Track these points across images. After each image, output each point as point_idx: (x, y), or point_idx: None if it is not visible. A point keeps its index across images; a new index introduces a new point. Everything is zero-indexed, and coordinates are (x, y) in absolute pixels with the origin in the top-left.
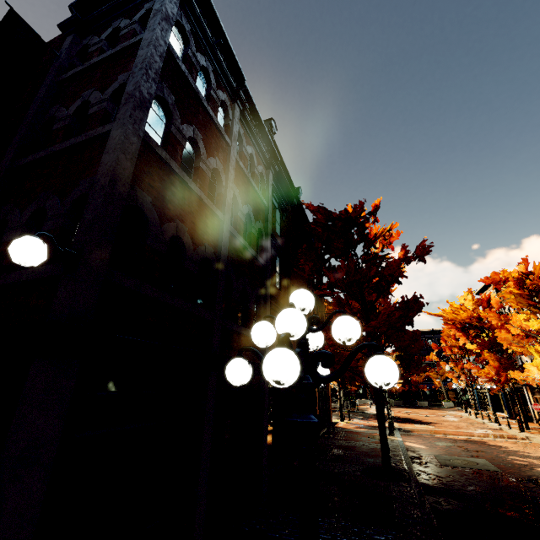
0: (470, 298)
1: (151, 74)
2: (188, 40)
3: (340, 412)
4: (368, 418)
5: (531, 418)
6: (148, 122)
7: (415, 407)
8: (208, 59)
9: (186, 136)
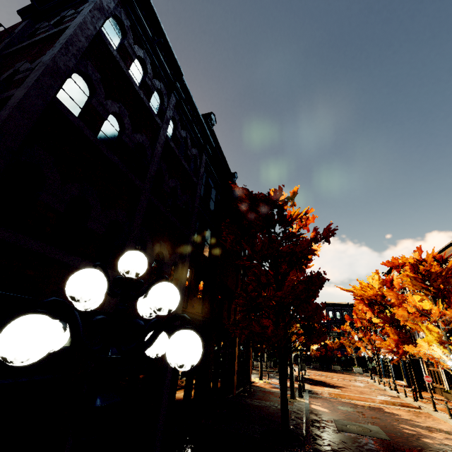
0: (377, 278)
1: (72, 50)
2: (126, 33)
3: (260, 371)
4: None
5: (426, 388)
6: (66, 92)
7: (330, 370)
8: (147, 53)
9: (109, 110)
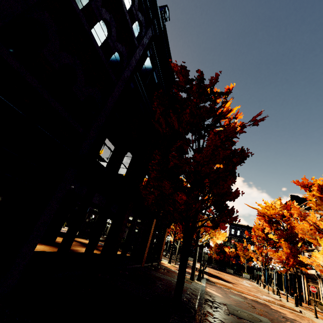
0: (279, 203)
1: None
2: None
3: (170, 256)
4: (189, 268)
5: (302, 299)
6: None
7: (224, 271)
8: None
9: None
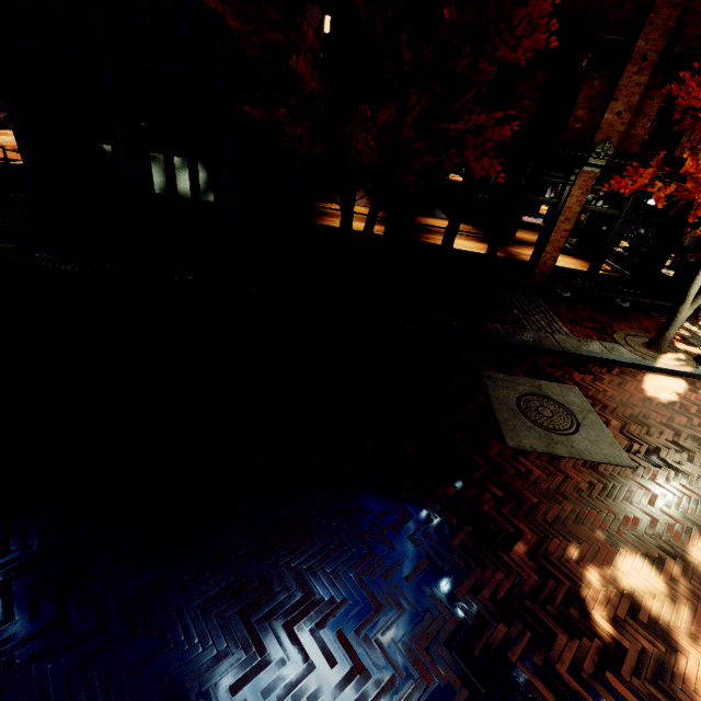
0: None
1: None
2: None
3: None
4: None
5: None
6: None
7: None
8: None
9: None
